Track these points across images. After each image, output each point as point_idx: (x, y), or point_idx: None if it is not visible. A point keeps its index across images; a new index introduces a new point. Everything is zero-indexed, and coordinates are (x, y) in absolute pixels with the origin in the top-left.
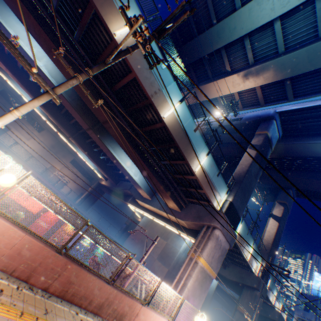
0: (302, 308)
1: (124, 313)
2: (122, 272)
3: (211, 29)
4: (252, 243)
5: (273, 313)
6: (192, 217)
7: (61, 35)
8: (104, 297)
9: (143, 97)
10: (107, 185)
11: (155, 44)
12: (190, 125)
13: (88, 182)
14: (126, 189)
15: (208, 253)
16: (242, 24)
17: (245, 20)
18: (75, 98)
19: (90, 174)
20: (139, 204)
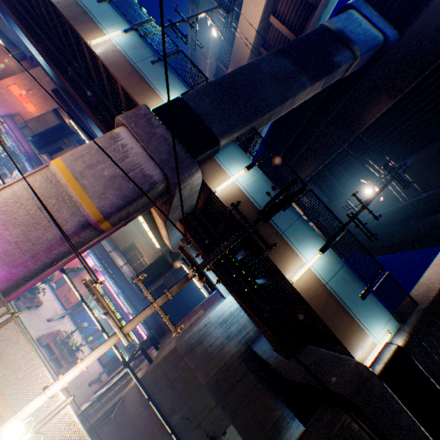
0: None
1: None
2: None
3: None
4: (319, 246)
5: None
6: None
7: None
8: None
9: None
10: None
11: None
12: None
13: None
14: None
15: (79, 154)
16: None
17: None
18: None
19: None
20: None
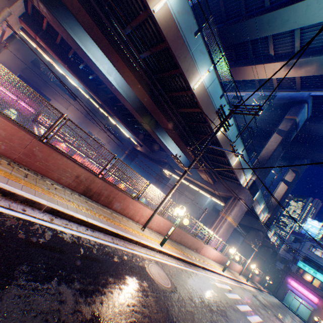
0: (291, 240)
1: (198, 247)
2: (199, 232)
3: (262, 16)
4: (263, 203)
5: (268, 242)
6: (223, 190)
7: (146, 79)
8: (192, 242)
9: (202, 120)
10: (143, 152)
11: (217, 81)
12: (233, 134)
13: (119, 144)
14: (163, 158)
15: (234, 214)
16: (296, 18)
17: (300, 15)
18: (136, 102)
19: (121, 137)
20: (176, 172)
